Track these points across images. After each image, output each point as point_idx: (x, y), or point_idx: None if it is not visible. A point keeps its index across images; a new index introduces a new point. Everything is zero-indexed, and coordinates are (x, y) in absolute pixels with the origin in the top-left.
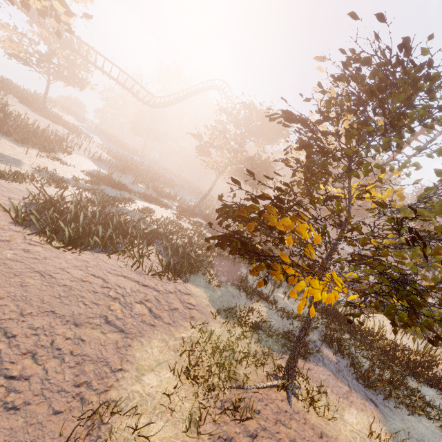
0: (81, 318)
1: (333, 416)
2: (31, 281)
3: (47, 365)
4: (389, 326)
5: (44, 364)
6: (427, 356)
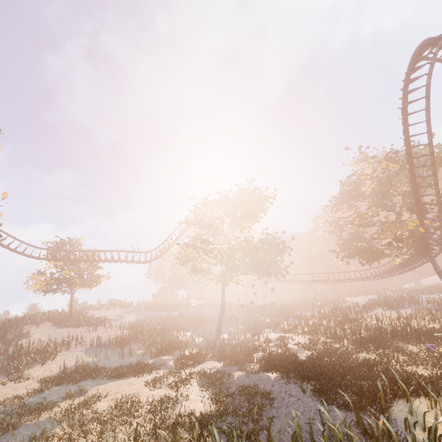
0: None
1: None
2: None
3: None
4: None
5: None
6: None
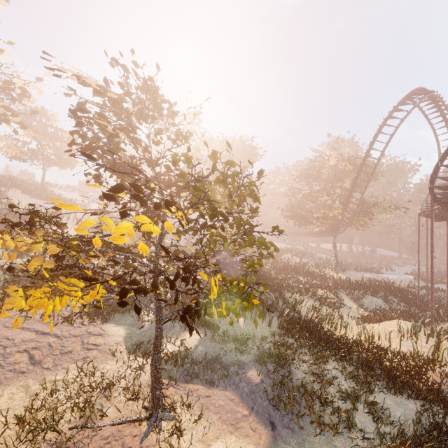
0: None
1: (195, 447)
2: None
3: None
4: (397, 331)
5: None
6: (420, 360)
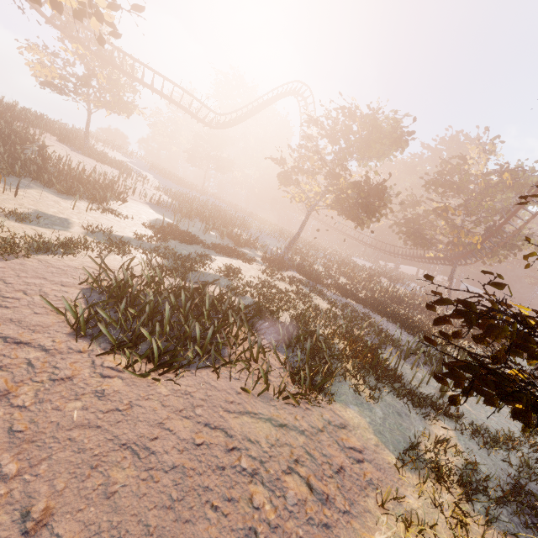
0: None
1: None
2: (119, 475)
3: None
4: None
5: None
6: None
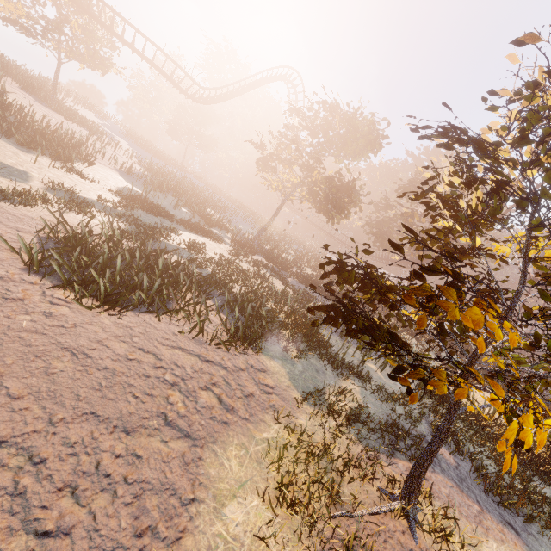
0: (132, 420)
1: None
2: (59, 365)
3: (94, 505)
4: None
5: (90, 505)
6: None
